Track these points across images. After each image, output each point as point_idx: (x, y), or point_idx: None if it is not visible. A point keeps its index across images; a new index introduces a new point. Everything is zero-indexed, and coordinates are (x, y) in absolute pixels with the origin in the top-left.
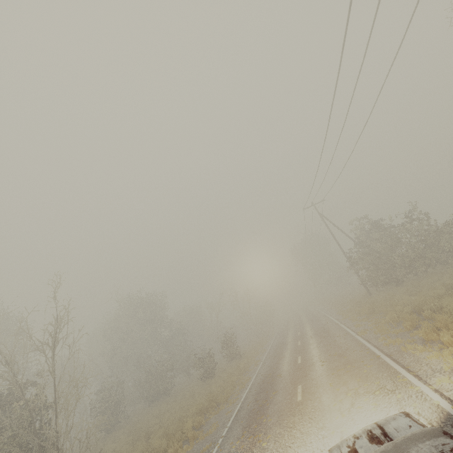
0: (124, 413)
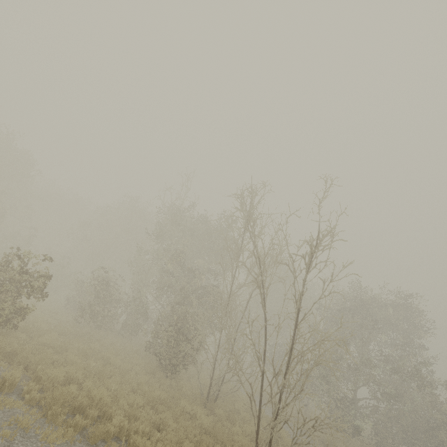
0: None
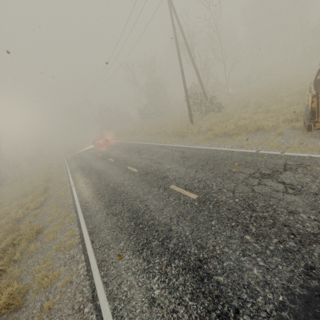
0: None
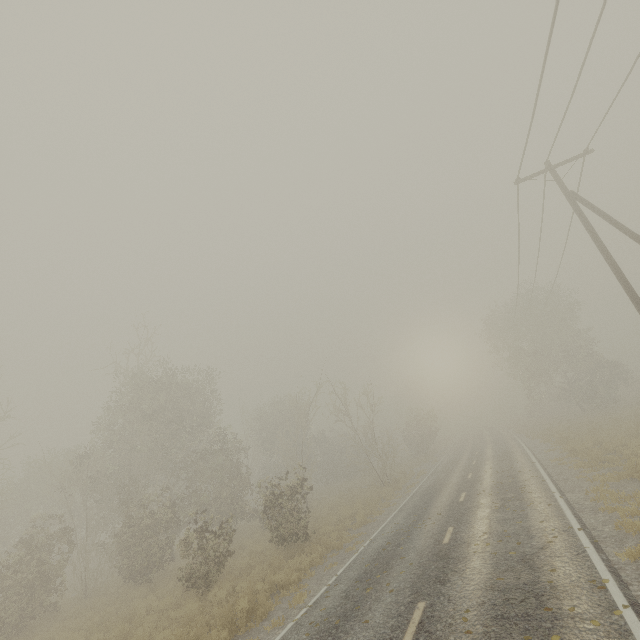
0: (61, 594)
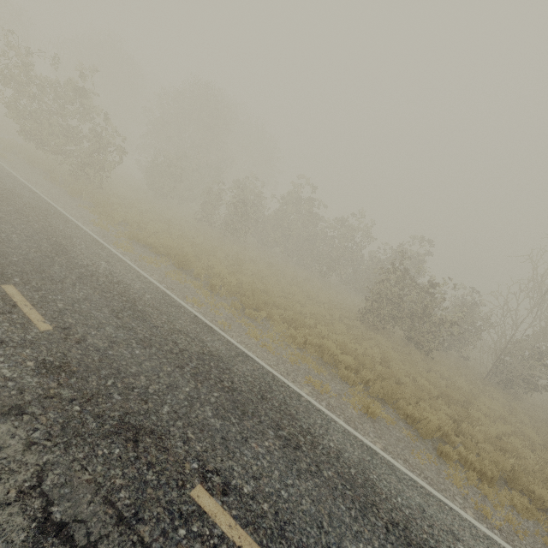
0: None
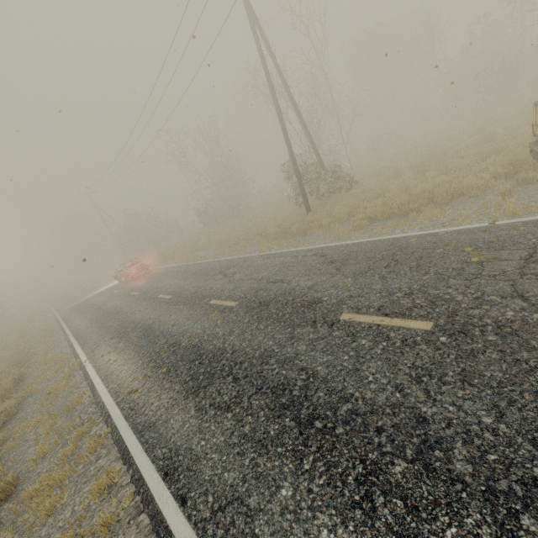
0: None
